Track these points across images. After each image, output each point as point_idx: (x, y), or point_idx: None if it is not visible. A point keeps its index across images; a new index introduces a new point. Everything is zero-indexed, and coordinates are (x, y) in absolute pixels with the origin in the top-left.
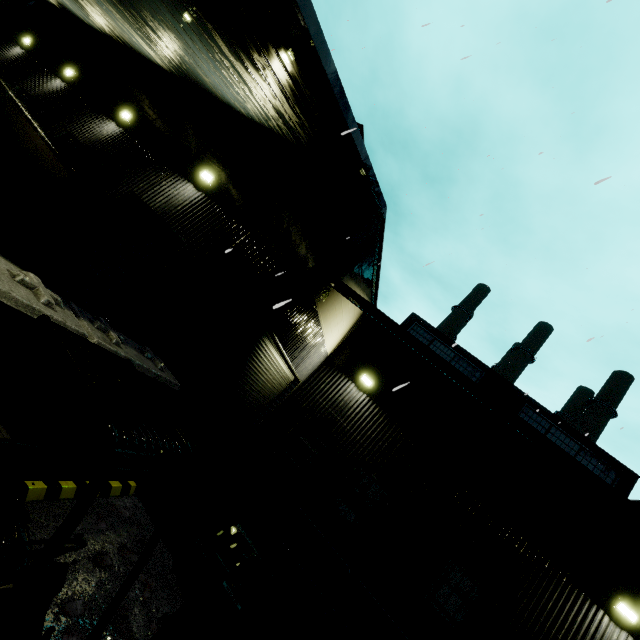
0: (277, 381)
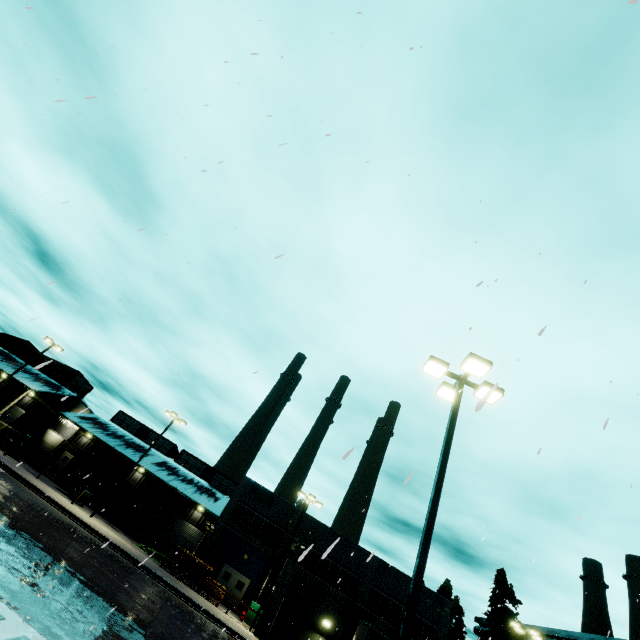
0: (57, 440)
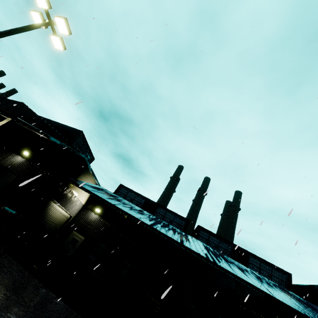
0: (61, 217)
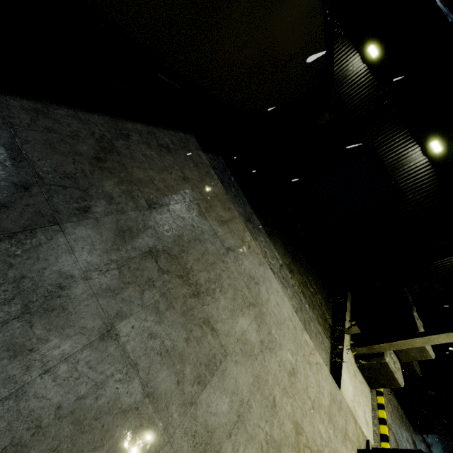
0: None
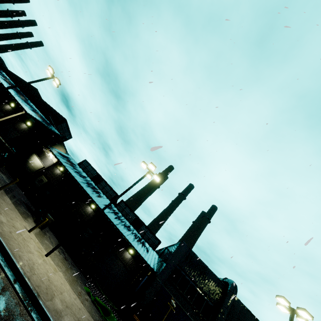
0: (38, 165)
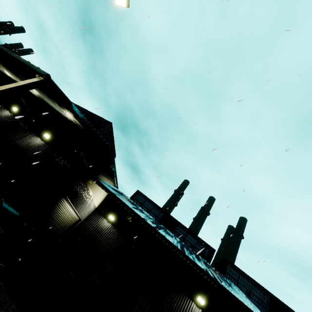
0: (69, 219)
